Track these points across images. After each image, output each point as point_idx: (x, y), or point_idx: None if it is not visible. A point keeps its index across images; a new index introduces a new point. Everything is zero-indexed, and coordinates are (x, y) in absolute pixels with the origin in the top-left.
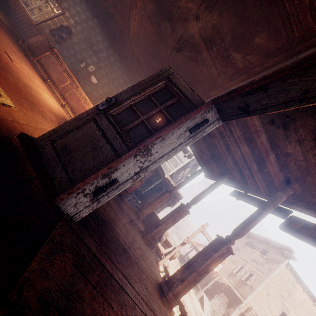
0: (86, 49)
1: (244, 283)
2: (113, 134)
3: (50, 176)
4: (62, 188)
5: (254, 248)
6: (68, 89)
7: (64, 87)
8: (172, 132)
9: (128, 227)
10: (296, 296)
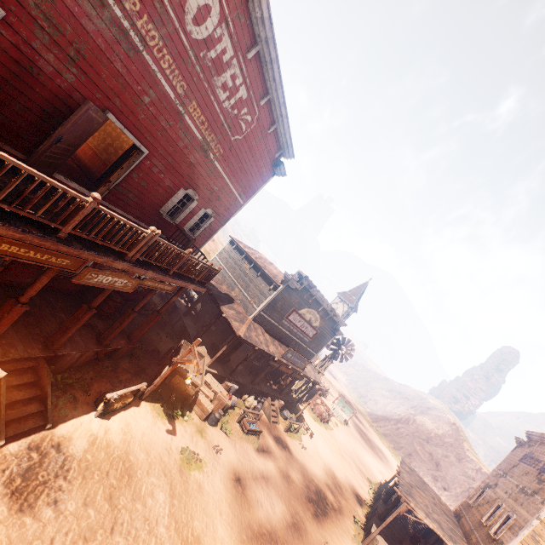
0: None
1: (492, 537)
2: None
3: None
4: None
5: (531, 464)
6: None
7: None
8: None
9: (63, 319)
10: None
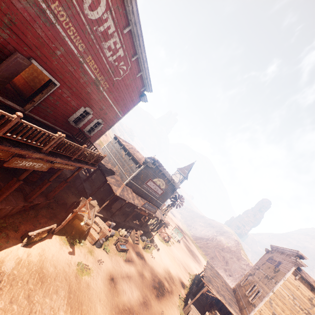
0: None
1: (250, 302)
2: None
3: None
4: None
5: (271, 263)
6: None
7: None
8: None
9: (1, 185)
10: None
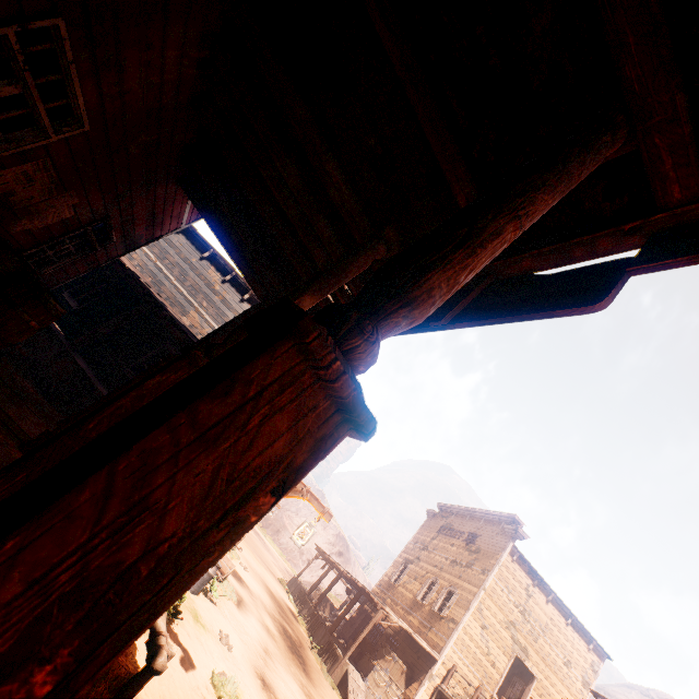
0: None
1: (438, 616)
2: None
3: None
4: None
5: (454, 536)
6: None
7: None
8: None
9: None
10: (536, 615)
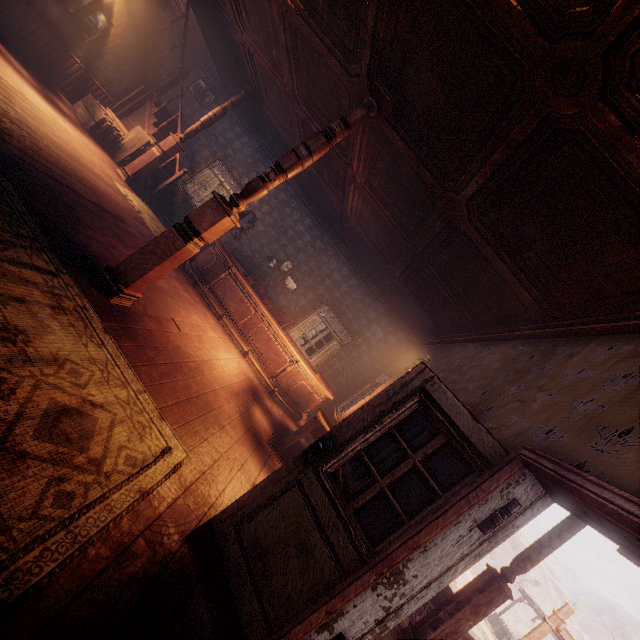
0: (277, 237)
1: None
2: (331, 520)
3: (235, 602)
4: (254, 634)
5: None
6: (252, 325)
7: (247, 322)
8: (442, 532)
9: None
10: None
